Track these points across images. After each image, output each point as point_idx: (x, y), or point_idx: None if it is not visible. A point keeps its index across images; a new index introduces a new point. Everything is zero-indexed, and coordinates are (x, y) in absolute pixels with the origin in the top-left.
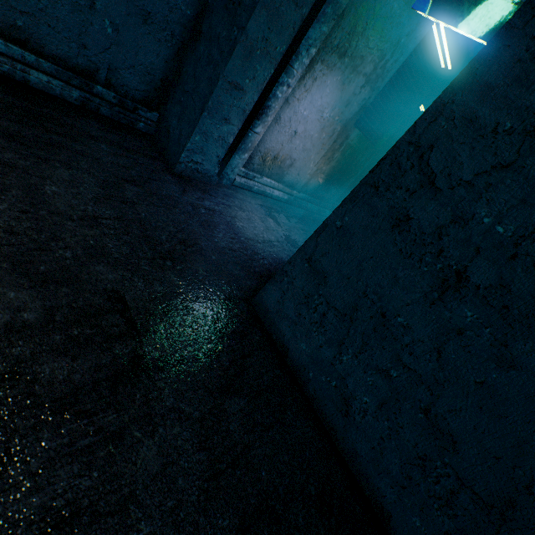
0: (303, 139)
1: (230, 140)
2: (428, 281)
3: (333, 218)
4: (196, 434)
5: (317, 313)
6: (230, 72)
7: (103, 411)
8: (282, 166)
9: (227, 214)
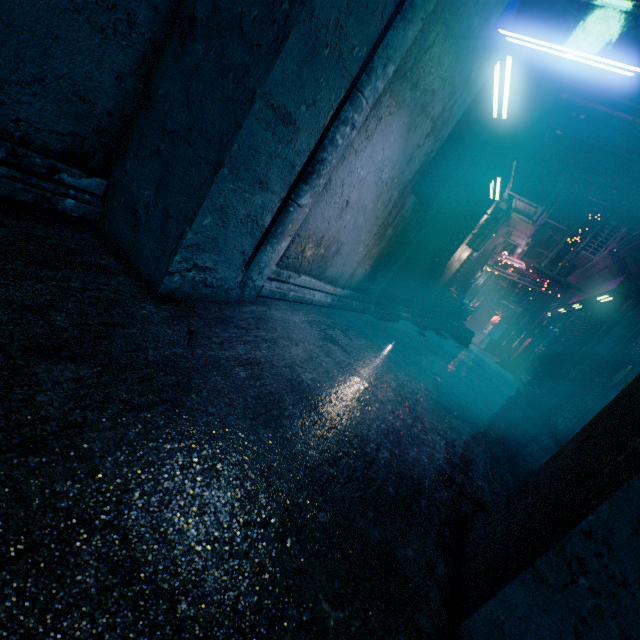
0: (354, 212)
1: (265, 220)
2: None
3: None
4: None
5: None
6: (276, 85)
7: None
8: (325, 255)
9: (280, 361)
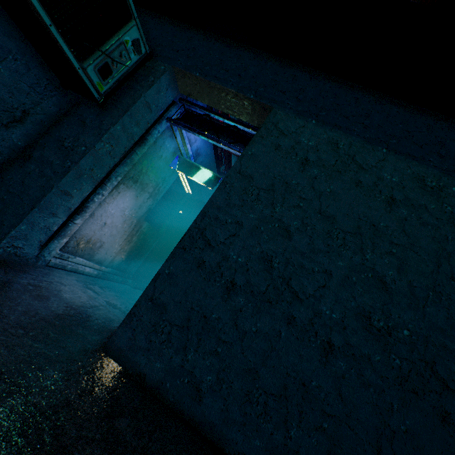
0: (110, 227)
1: (54, 228)
2: (221, 290)
3: (163, 269)
4: (105, 449)
5: (164, 334)
6: (63, 184)
7: (20, 454)
8: (93, 248)
9: (53, 288)
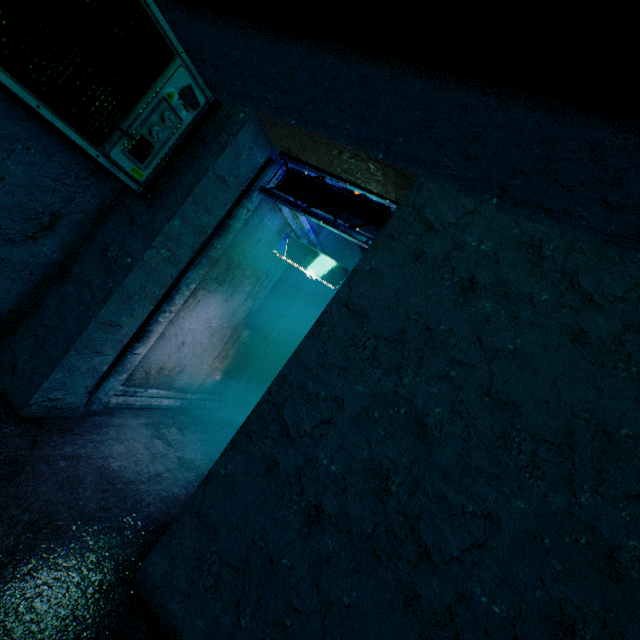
0: (192, 346)
1: (104, 368)
2: (299, 517)
3: (217, 466)
4: None
5: (211, 575)
6: (104, 314)
7: None
8: (171, 374)
9: (99, 455)
